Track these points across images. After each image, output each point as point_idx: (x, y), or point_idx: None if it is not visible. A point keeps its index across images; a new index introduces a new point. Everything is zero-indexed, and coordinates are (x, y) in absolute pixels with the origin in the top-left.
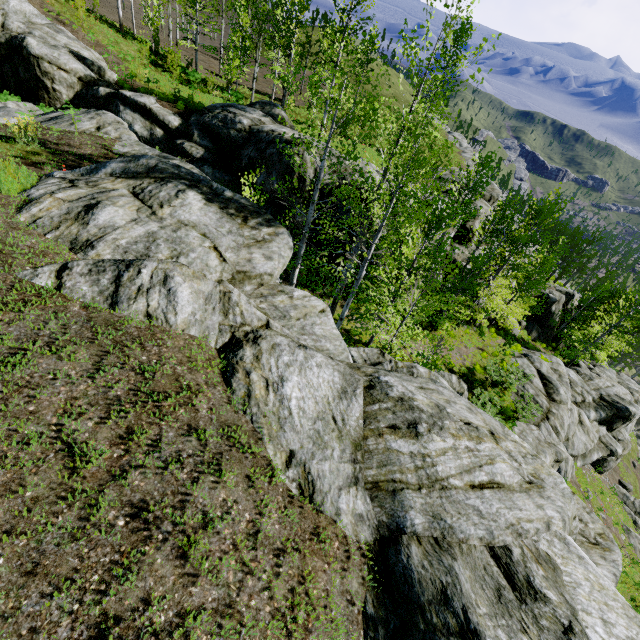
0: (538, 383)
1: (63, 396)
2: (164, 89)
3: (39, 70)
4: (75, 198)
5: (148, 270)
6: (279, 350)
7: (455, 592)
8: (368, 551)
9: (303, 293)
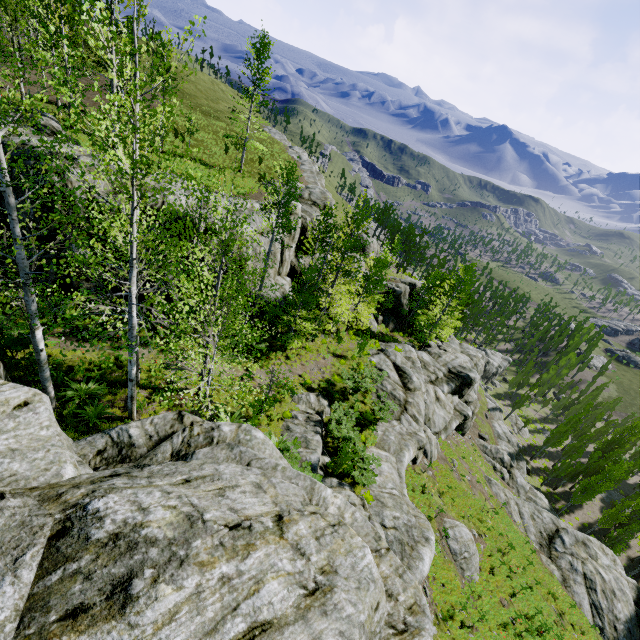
0: (394, 376)
1: None
2: None
3: None
4: None
5: None
6: None
7: None
8: None
9: None
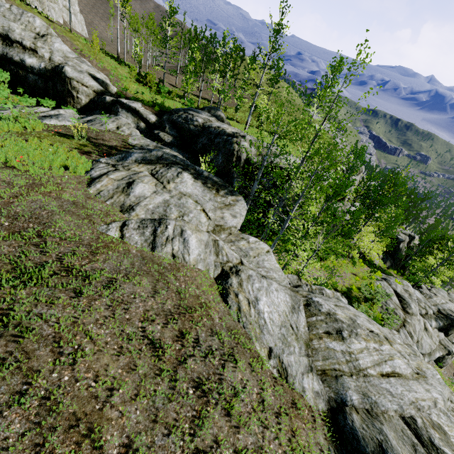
0: (395, 300)
1: (141, 309)
2: (145, 97)
3: (70, 86)
4: (120, 178)
5: (171, 226)
6: (252, 279)
7: (388, 446)
8: (324, 417)
9: (255, 239)
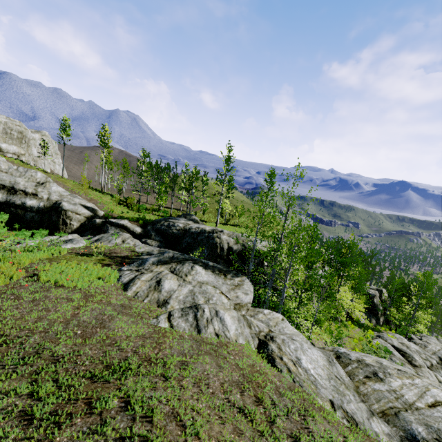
0: (398, 355)
1: (218, 382)
2: (128, 215)
3: (65, 216)
4: (150, 279)
5: (207, 309)
6: (286, 342)
7: None
8: None
9: (268, 311)
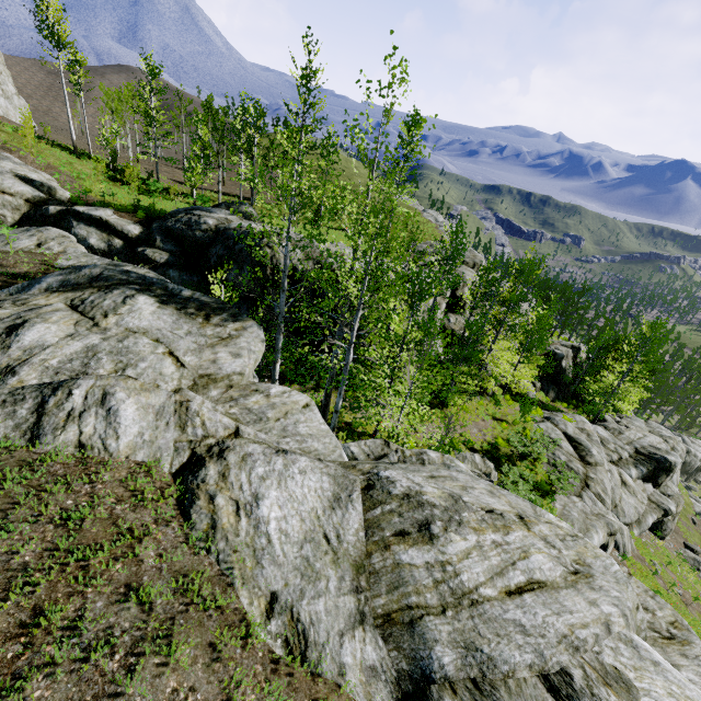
0: (568, 447)
1: None
2: (123, 201)
3: None
4: None
5: (81, 390)
6: (251, 461)
7: None
8: None
9: (282, 389)
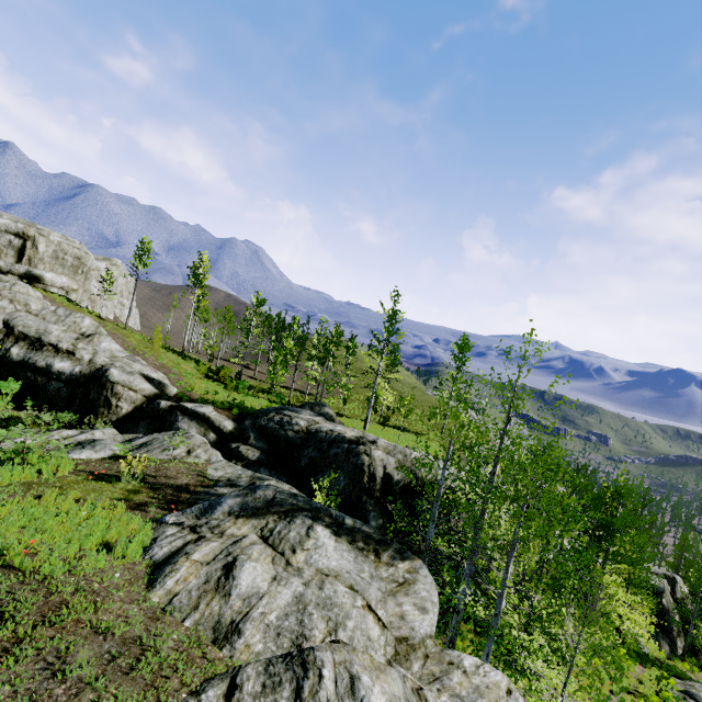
0: None
1: None
2: (217, 397)
3: (111, 392)
4: (211, 557)
5: (329, 670)
6: None
7: None
8: None
9: (472, 660)
